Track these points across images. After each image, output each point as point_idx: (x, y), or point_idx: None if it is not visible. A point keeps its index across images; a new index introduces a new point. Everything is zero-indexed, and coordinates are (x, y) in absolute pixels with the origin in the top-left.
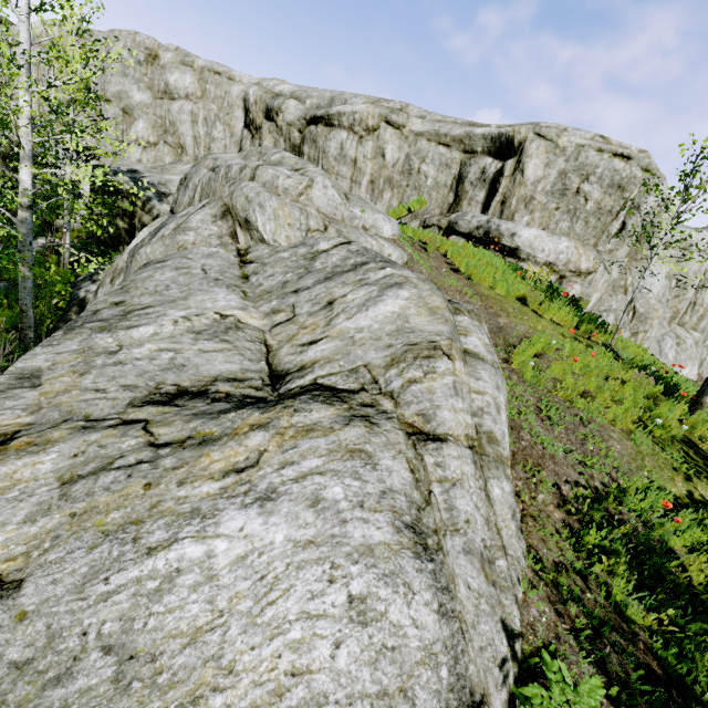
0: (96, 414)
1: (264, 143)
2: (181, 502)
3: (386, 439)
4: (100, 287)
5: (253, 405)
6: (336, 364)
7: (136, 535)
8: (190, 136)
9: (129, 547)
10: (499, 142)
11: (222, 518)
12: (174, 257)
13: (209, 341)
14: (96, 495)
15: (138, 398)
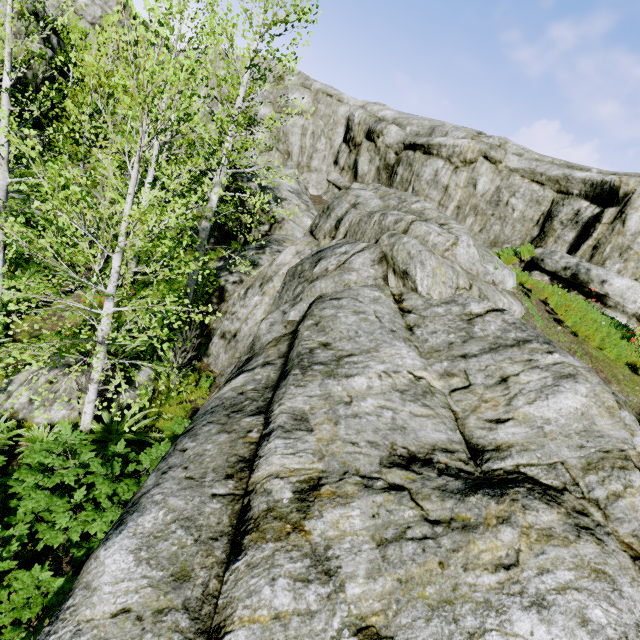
0: (362, 469)
1: (361, 159)
2: (473, 590)
3: (618, 562)
4: (250, 288)
5: (482, 489)
6: (533, 455)
7: (454, 616)
8: (298, 146)
9: (454, 627)
10: (600, 188)
11: (512, 616)
12: (345, 296)
13: (414, 403)
14: (407, 564)
15: (384, 458)
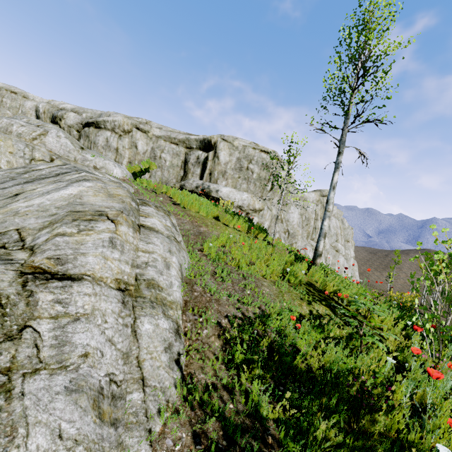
0: None
1: None
2: None
3: None
4: None
5: None
6: None
7: None
8: None
9: None
10: (204, 142)
11: None
12: None
13: None
14: None
15: None
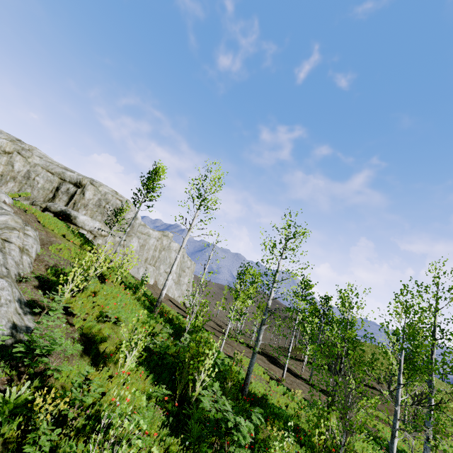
0: None
1: None
2: None
3: None
4: None
5: None
6: None
7: None
8: None
9: None
10: (77, 180)
11: None
12: None
13: None
14: None
15: None
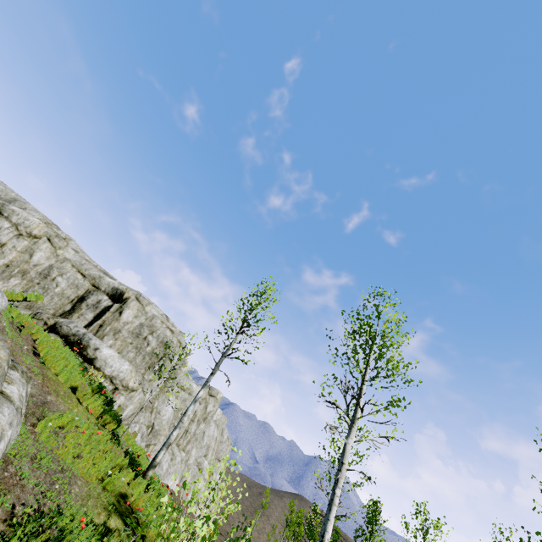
0: None
1: None
2: None
3: None
4: None
5: None
6: None
7: None
8: None
9: None
10: (116, 291)
11: None
12: None
13: None
14: None
15: None
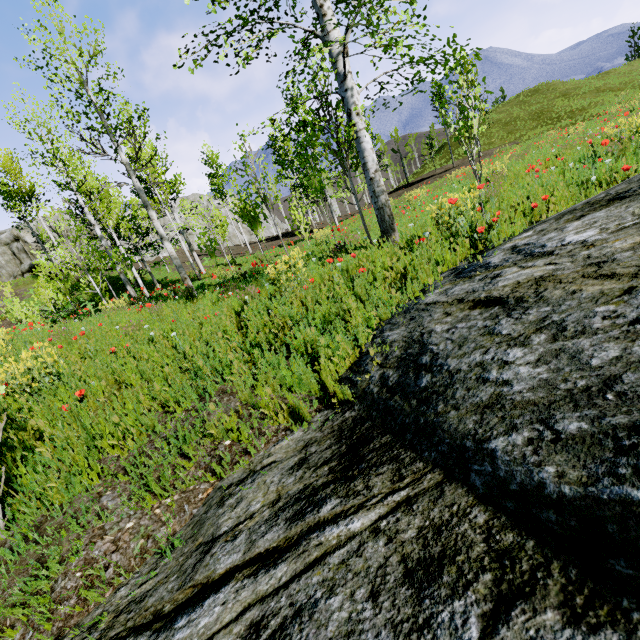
0: None
1: None
2: None
3: None
4: None
5: None
6: None
7: None
8: None
9: None
10: (12, 237)
11: None
12: None
13: None
14: None
15: None
